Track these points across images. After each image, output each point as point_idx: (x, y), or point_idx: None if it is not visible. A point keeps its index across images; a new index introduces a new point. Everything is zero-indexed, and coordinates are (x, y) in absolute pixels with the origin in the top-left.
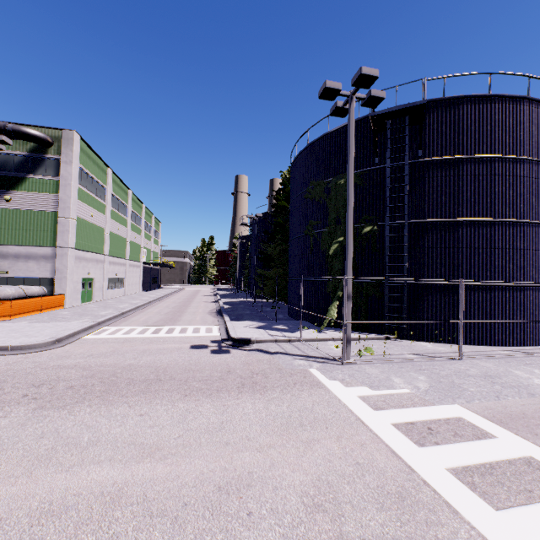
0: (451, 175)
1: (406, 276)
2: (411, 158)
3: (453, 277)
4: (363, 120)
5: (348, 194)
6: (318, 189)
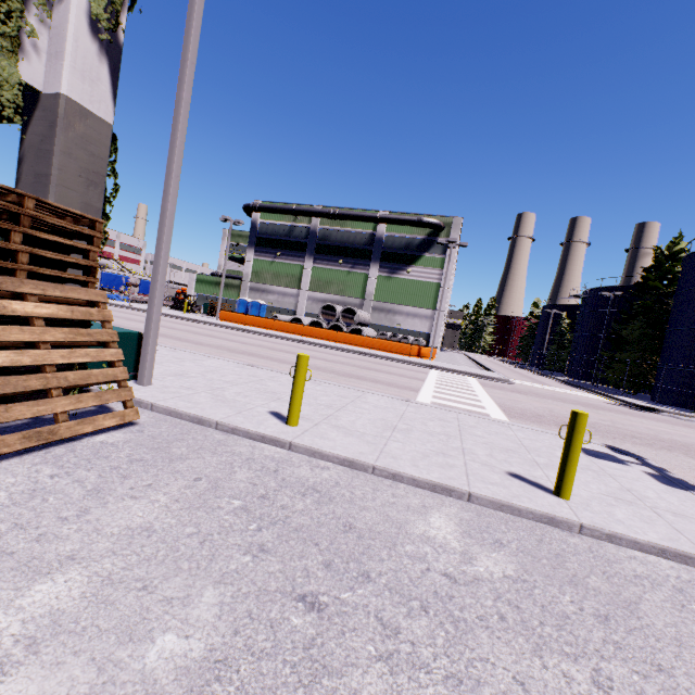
0: None
1: None
2: None
3: None
4: None
5: None
6: None
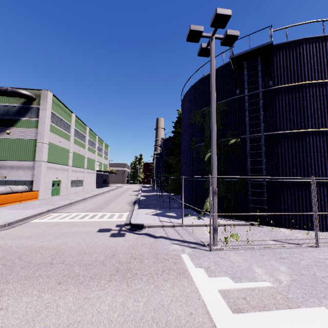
0: (297, 97)
1: (264, 175)
2: (263, 87)
3: (304, 175)
4: (226, 65)
5: (211, 110)
6: (197, 116)
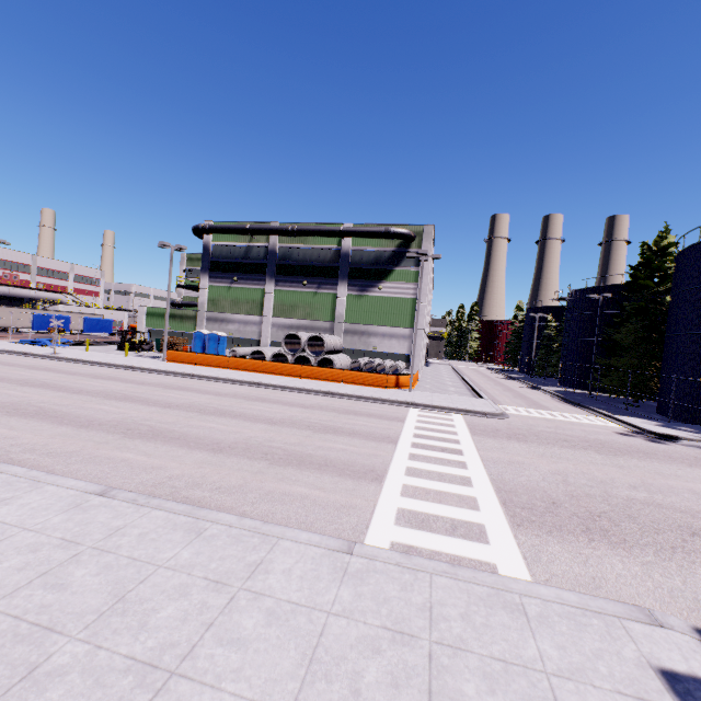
0: None
1: None
2: None
3: None
4: None
5: None
6: None
